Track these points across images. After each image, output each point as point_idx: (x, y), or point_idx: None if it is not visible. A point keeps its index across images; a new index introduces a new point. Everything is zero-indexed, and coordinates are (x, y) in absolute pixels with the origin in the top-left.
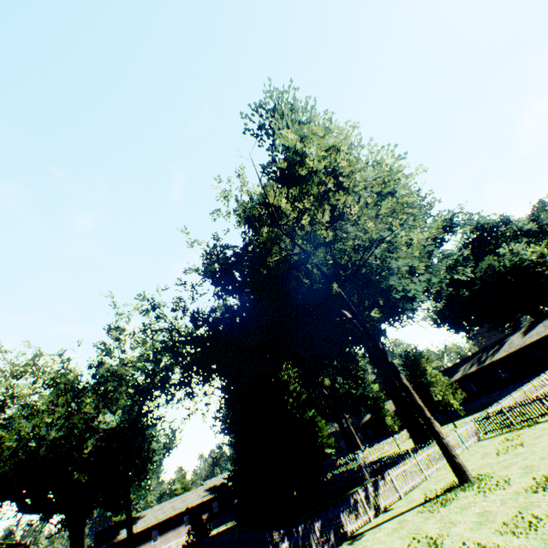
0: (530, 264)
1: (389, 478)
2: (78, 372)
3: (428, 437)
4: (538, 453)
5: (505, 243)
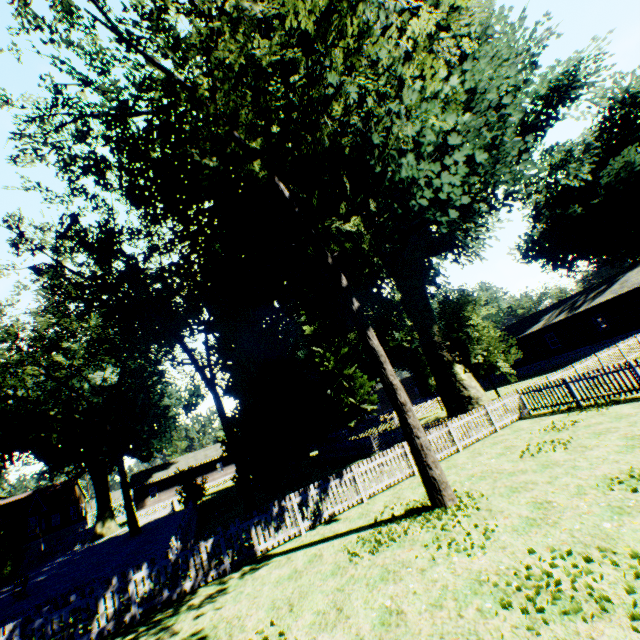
0: None
1: (350, 476)
2: (11, 327)
3: (463, 406)
4: (580, 475)
5: None
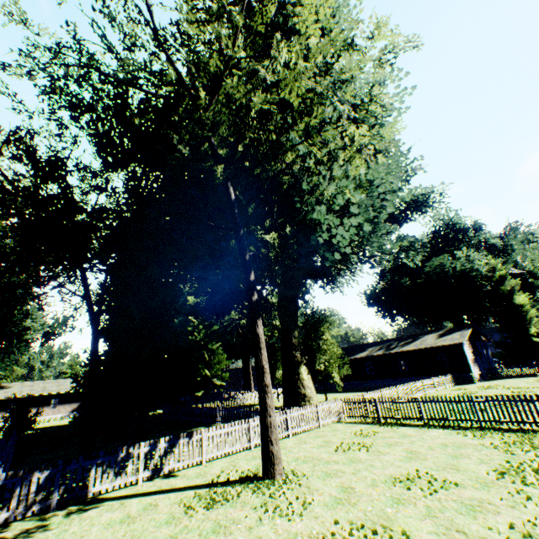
0: (478, 275)
1: (199, 437)
2: None
3: (298, 401)
4: (375, 471)
5: (466, 249)
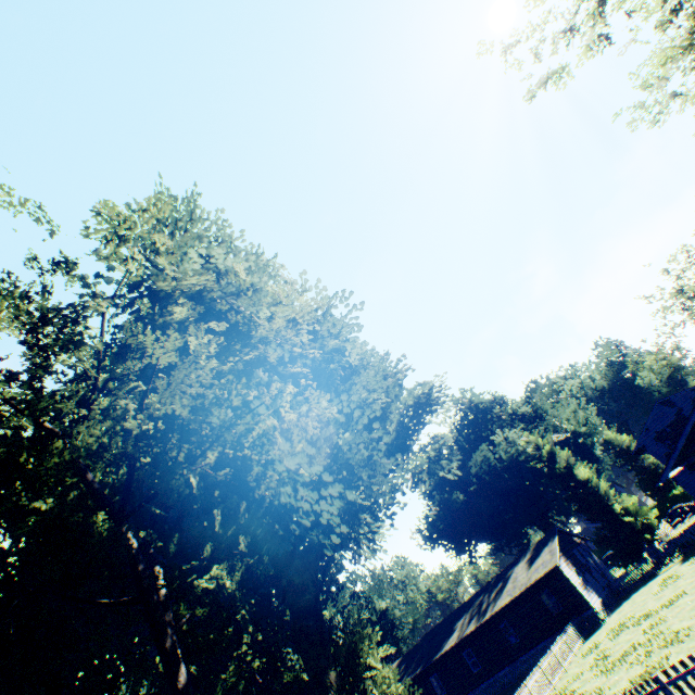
0: (528, 457)
1: None
2: None
3: None
4: None
5: (501, 428)
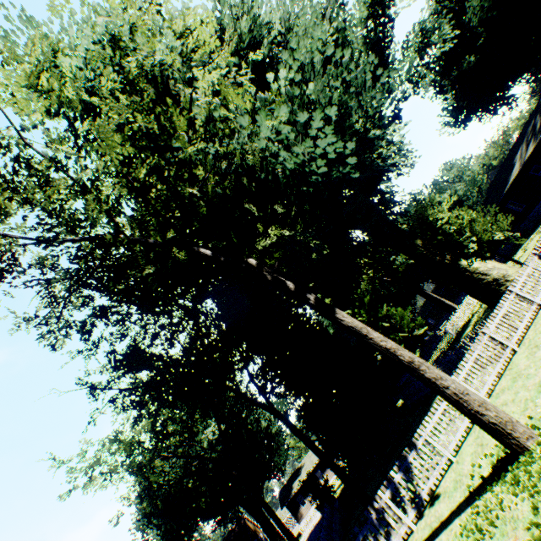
0: None
1: (422, 441)
2: (132, 438)
3: (496, 291)
4: None
5: None
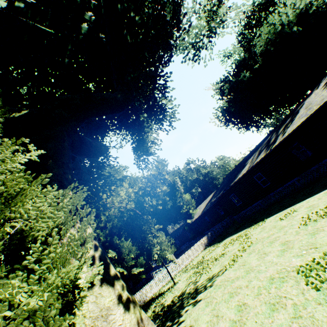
0: (320, 6)
1: None
2: None
3: None
4: None
5: None
